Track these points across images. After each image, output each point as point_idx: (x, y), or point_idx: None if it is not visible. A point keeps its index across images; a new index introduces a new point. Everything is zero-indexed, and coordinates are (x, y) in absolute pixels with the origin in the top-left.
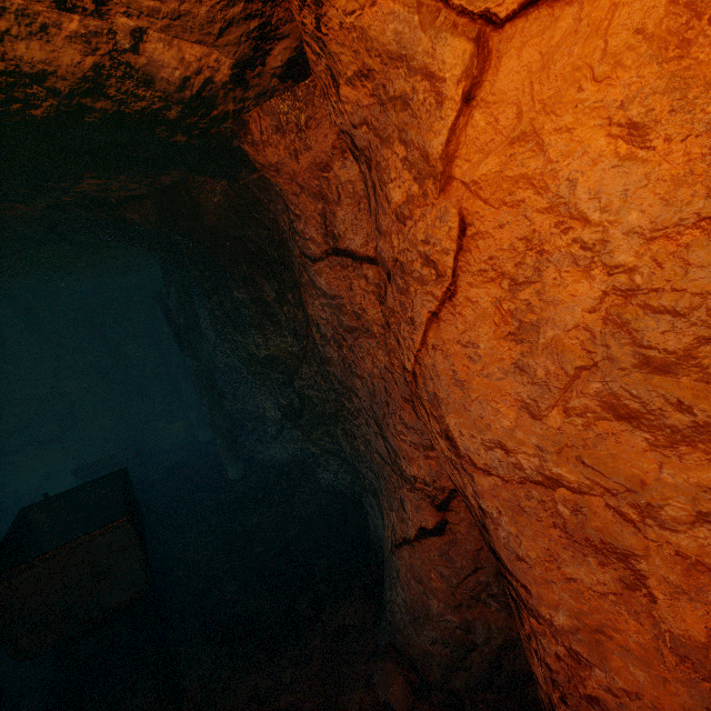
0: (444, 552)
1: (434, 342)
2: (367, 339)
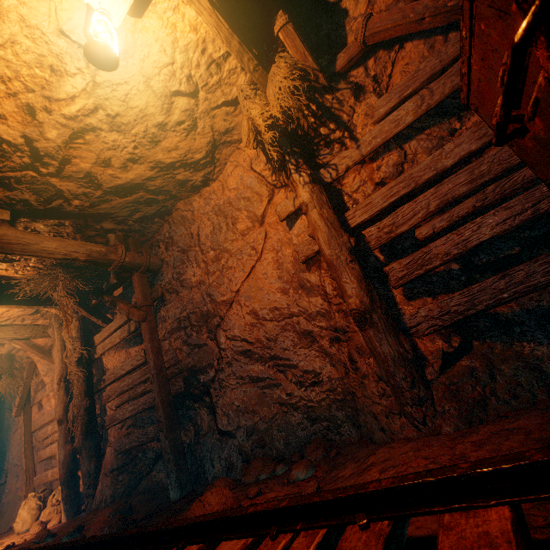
0: (4, 489)
1: (13, 437)
2: (10, 431)
